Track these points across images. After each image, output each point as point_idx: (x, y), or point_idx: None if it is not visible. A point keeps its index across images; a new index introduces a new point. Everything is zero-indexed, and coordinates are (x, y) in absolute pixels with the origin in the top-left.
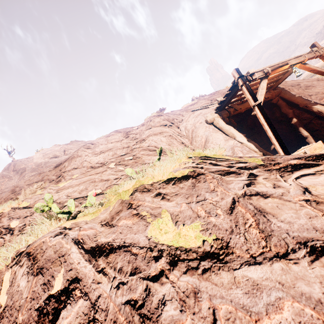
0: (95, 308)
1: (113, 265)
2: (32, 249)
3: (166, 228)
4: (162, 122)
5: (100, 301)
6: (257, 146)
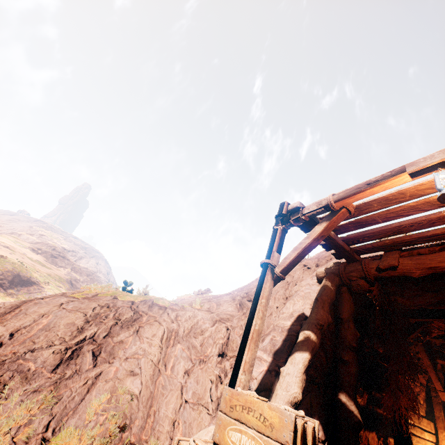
0: None
1: None
2: None
3: None
4: (310, 260)
5: None
6: (295, 353)
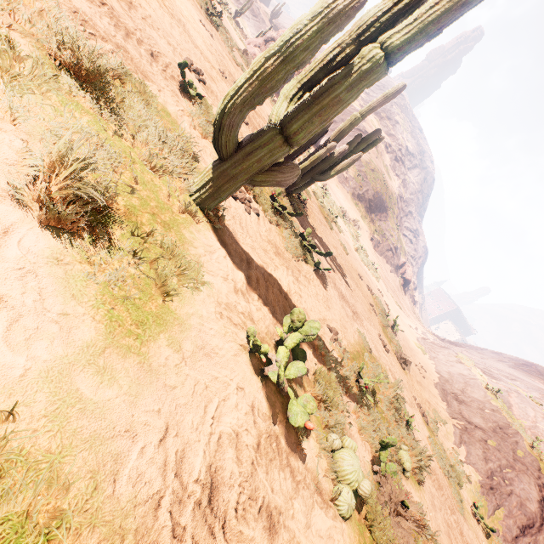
0: (506, 437)
1: (513, 442)
2: (519, 432)
3: (521, 453)
4: None
5: (507, 438)
6: None
